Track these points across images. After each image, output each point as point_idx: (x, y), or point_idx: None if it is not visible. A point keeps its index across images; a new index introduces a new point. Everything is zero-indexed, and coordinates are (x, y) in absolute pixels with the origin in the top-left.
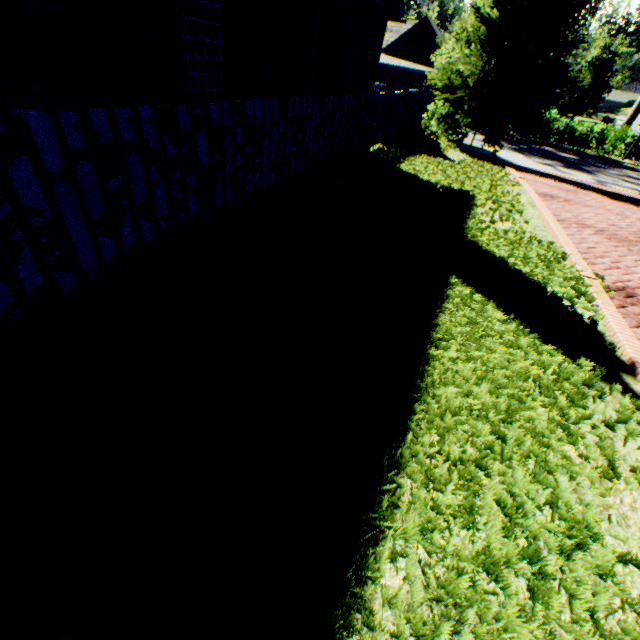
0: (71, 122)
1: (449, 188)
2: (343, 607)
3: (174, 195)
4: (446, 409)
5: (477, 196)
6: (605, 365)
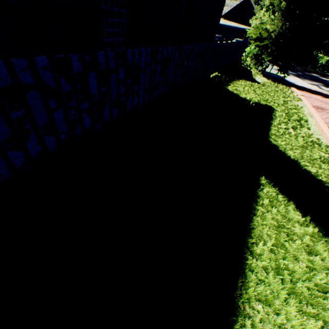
0: None
1: (258, 103)
2: None
3: (71, 116)
4: None
5: (276, 109)
6: None
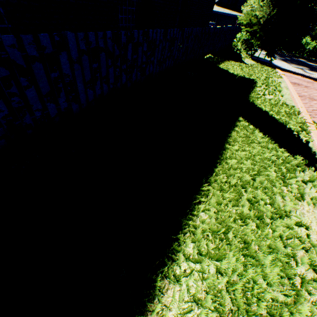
0: (81, 37)
1: (243, 77)
2: (185, 219)
3: (116, 73)
4: (231, 167)
5: (258, 82)
6: (309, 160)
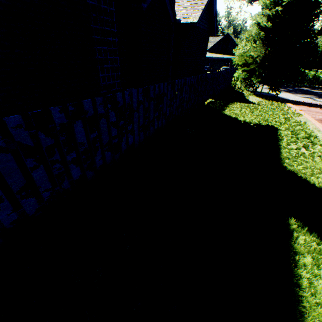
0: None
1: (259, 125)
2: None
3: (55, 171)
4: None
5: (279, 128)
6: None
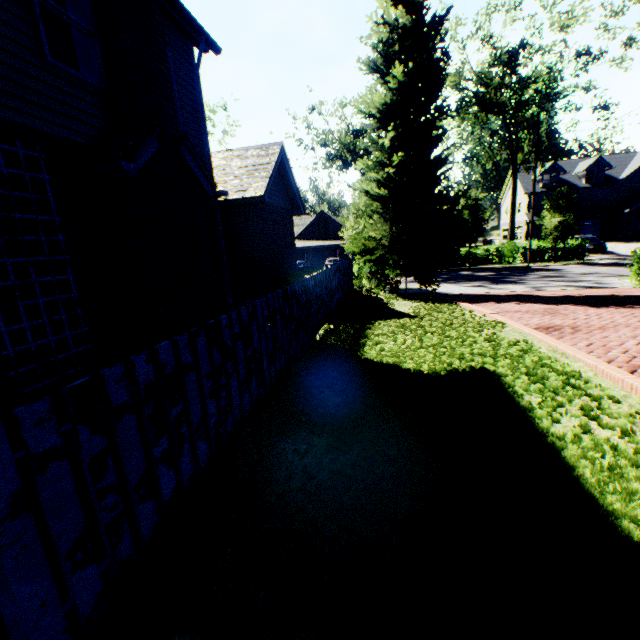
0: None
1: (457, 373)
2: None
3: None
4: None
5: (499, 371)
6: None
